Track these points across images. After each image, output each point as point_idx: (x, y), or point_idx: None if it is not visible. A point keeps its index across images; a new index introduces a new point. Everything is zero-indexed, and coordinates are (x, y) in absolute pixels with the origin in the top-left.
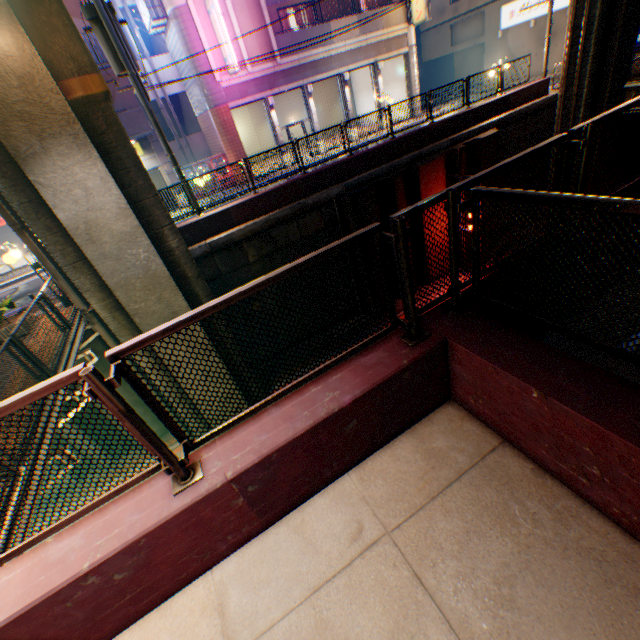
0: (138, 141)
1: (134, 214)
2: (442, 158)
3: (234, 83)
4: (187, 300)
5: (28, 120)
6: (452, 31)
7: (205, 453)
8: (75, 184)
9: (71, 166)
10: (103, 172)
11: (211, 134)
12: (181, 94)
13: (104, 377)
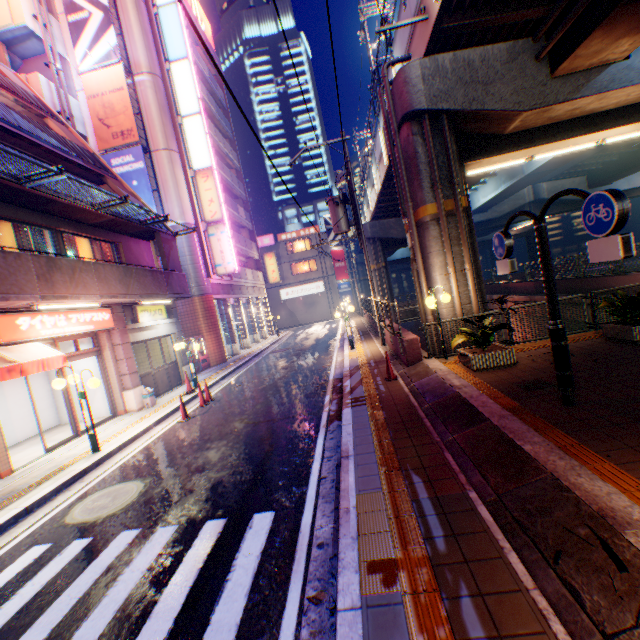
0: (161, 303)
1: None
2: None
3: (215, 281)
4: None
5: None
6: None
7: None
8: None
9: None
10: None
11: None
12: None
13: None
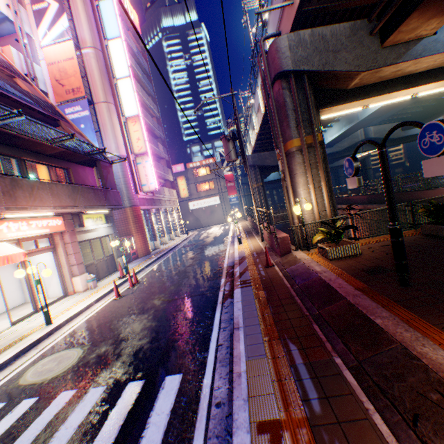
0: (101, 212)
1: None
2: None
3: (142, 196)
4: None
5: None
6: None
7: None
8: None
9: None
10: None
11: None
12: None
13: None
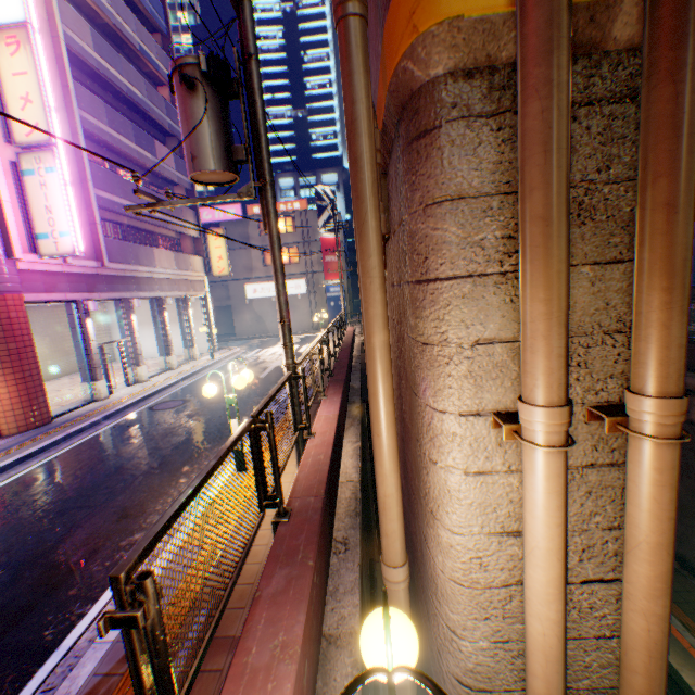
0: None
1: None
2: None
3: (40, 267)
4: None
5: None
6: None
7: None
8: None
9: None
10: None
11: None
12: None
13: None
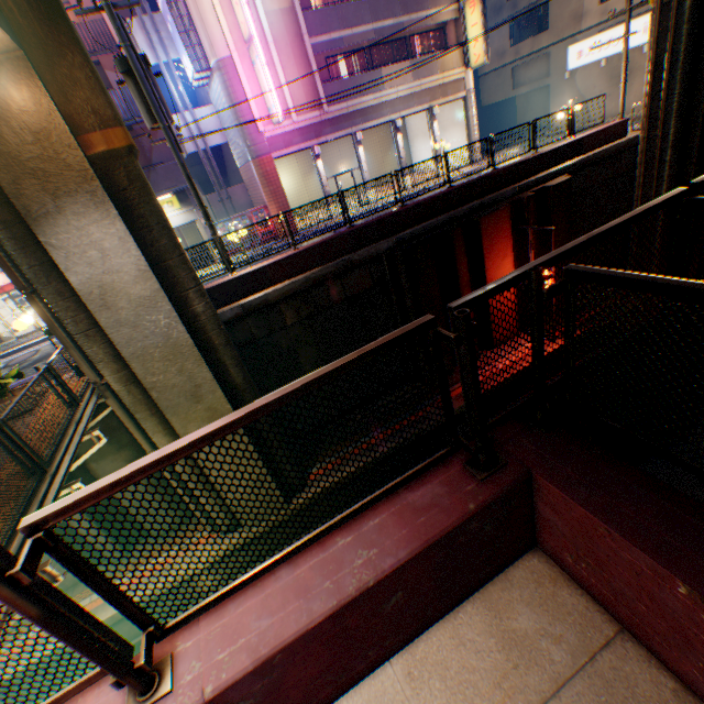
0: (175, 194)
1: (155, 276)
2: (507, 208)
3: (278, 133)
4: (213, 371)
5: (42, 177)
6: (513, 74)
7: (181, 641)
8: (90, 245)
9: (87, 225)
10: (122, 231)
11: (253, 185)
12: (224, 145)
13: (4, 570)
